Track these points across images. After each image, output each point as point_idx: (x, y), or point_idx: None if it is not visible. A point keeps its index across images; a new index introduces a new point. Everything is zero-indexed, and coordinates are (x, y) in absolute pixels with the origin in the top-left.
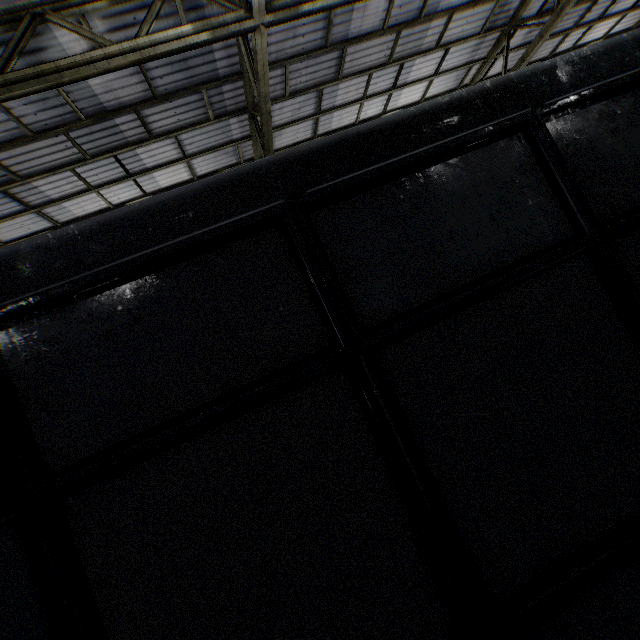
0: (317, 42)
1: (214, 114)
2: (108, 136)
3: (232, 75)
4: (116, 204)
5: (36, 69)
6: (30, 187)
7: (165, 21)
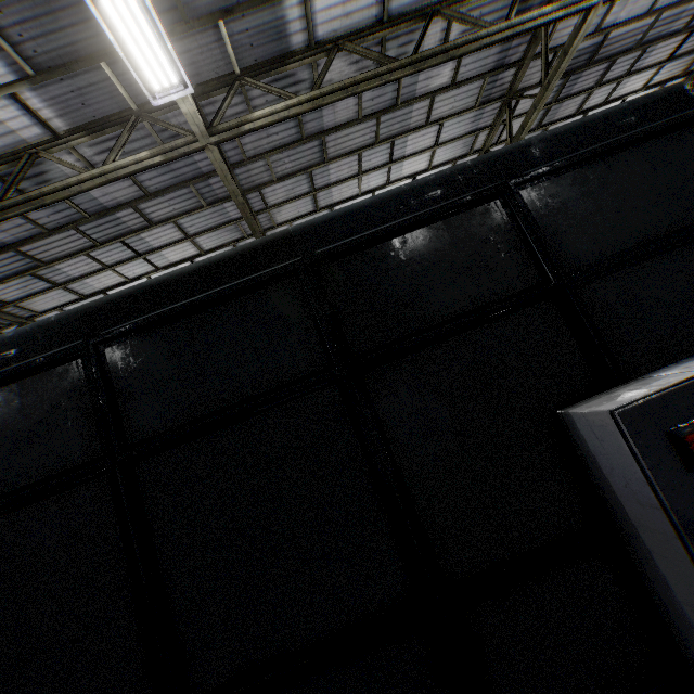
0: (293, 136)
1: (207, 201)
2: (113, 227)
3: (215, 171)
4: (133, 278)
5: (26, 196)
6: (54, 269)
7: (143, 140)
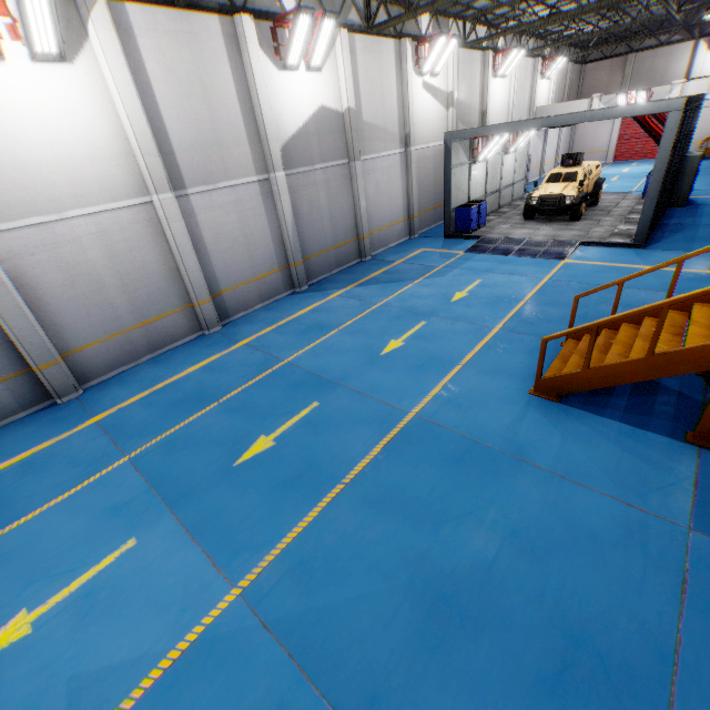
0: None
1: None
2: None
3: None
4: None
5: None
6: None
7: None
